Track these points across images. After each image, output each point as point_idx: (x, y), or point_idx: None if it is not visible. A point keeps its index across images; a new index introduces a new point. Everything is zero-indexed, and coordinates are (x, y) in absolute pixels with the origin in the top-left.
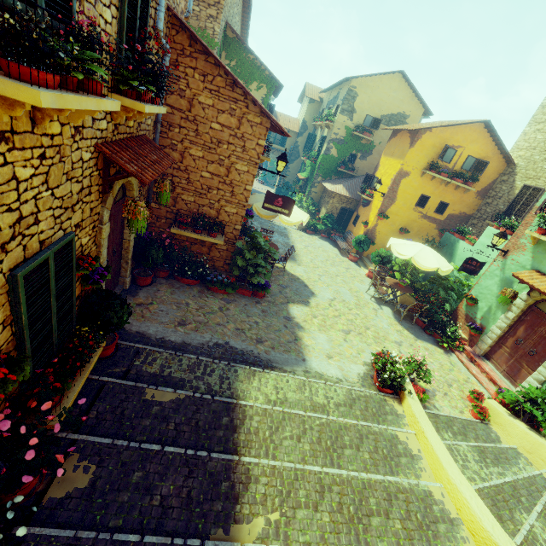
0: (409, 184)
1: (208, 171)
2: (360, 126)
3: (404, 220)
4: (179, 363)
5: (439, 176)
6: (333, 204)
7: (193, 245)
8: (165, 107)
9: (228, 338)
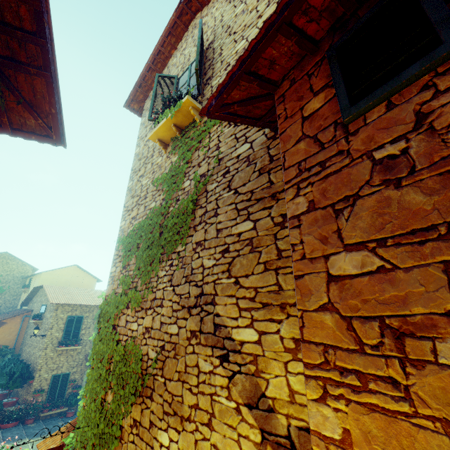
0: None
1: None
2: None
3: None
4: None
5: None
6: None
7: None
8: None
9: None
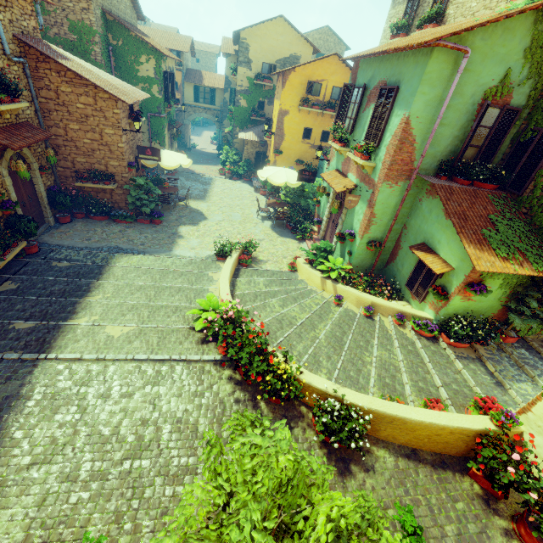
0: (292, 121)
1: (88, 139)
2: (259, 75)
3: (297, 153)
4: (78, 254)
5: (311, 109)
6: (248, 150)
7: (98, 194)
8: (26, 103)
9: (119, 244)
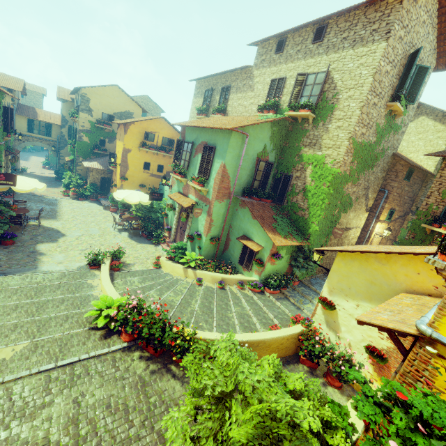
0: (134, 156)
1: None
2: (100, 120)
3: (140, 179)
4: None
5: (149, 150)
6: (94, 176)
7: None
8: None
9: None
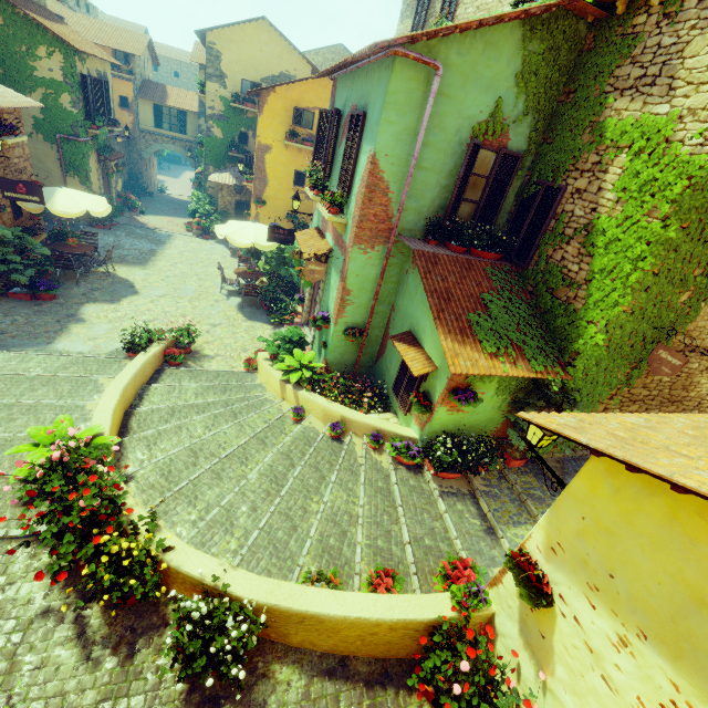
0: (277, 160)
1: None
2: (238, 95)
3: (288, 204)
4: None
5: (302, 146)
6: (225, 198)
7: None
8: None
9: None
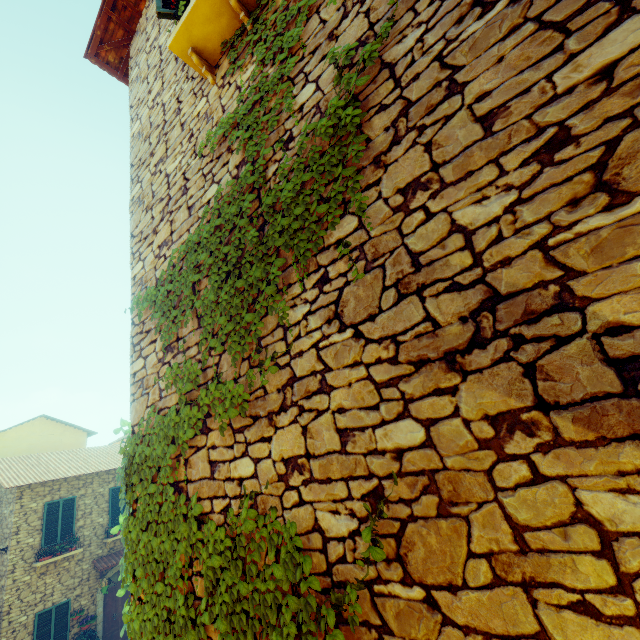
0: None
1: None
2: None
3: None
4: None
5: None
6: None
7: None
8: None
9: None
